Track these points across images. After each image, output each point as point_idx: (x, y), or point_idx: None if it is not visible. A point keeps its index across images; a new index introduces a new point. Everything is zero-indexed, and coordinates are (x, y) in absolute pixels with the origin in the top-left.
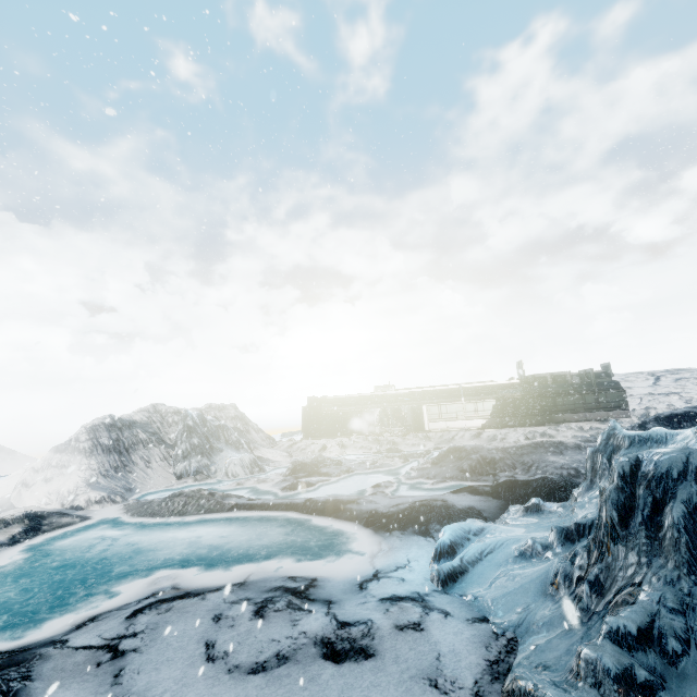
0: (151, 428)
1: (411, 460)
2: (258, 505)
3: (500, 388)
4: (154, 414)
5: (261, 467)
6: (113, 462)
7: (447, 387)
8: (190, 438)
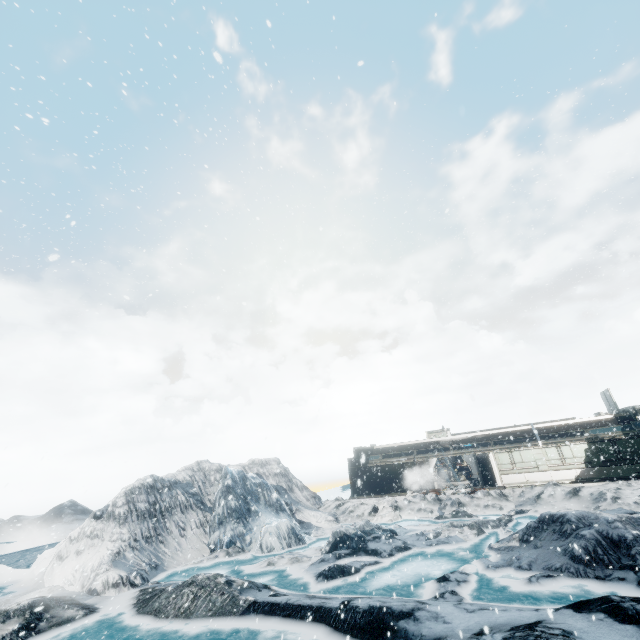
0: (192, 488)
1: (486, 530)
2: (280, 607)
3: (588, 426)
4: (197, 472)
5: (300, 538)
6: (146, 530)
7: (514, 428)
8: (227, 499)
